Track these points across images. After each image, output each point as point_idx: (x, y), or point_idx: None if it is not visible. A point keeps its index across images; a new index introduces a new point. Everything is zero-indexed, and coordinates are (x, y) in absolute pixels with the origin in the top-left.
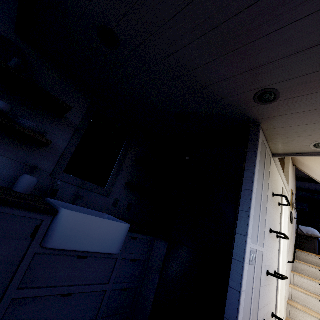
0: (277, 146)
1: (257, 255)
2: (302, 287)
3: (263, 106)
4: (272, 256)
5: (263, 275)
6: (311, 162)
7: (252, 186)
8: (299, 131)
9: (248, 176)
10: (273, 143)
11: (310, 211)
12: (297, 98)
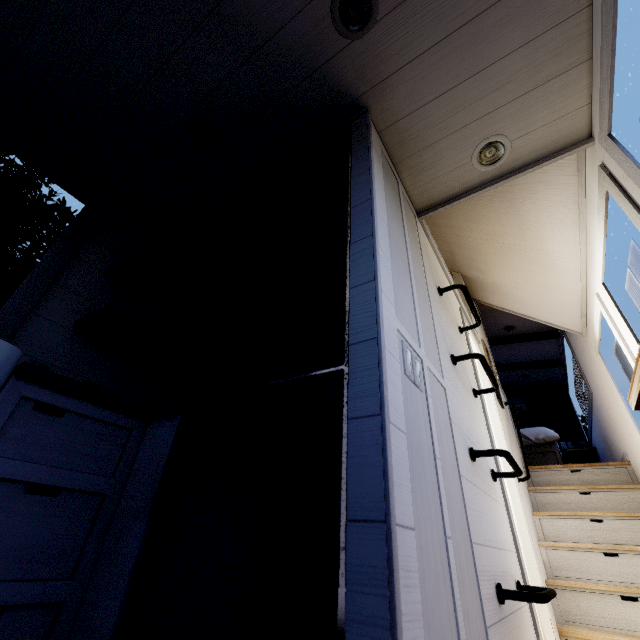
0: (418, 182)
1: (426, 374)
2: (563, 540)
3: (358, 44)
4: (475, 428)
5: (460, 450)
6: (497, 271)
7: (370, 192)
8: (443, 116)
9: (359, 183)
10: (409, 173)
11: (529, 409)
12: (411, 2)
